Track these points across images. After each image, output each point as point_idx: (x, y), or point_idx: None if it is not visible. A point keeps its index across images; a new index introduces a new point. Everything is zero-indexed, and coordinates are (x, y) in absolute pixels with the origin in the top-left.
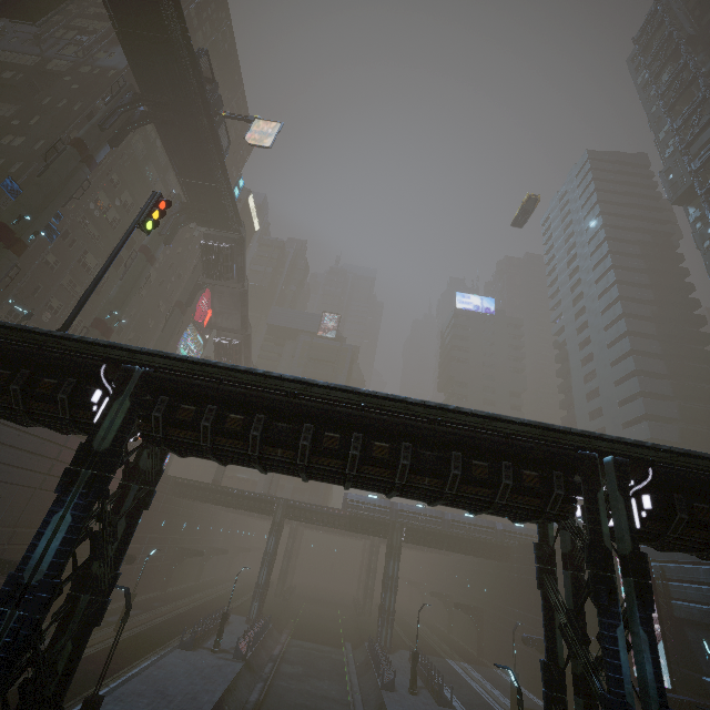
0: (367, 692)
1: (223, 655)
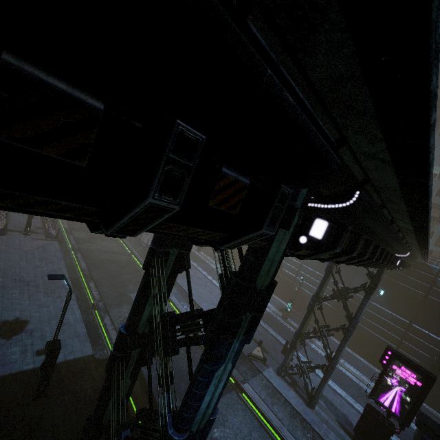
0: (134, 246)
1: (35, 236)
